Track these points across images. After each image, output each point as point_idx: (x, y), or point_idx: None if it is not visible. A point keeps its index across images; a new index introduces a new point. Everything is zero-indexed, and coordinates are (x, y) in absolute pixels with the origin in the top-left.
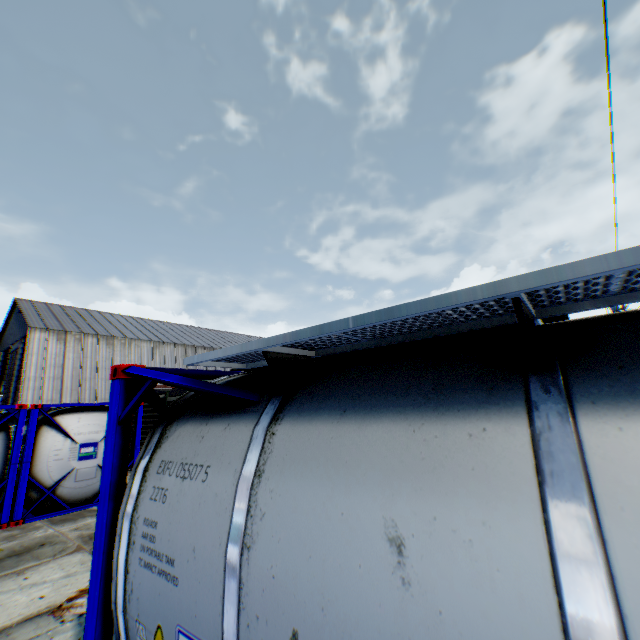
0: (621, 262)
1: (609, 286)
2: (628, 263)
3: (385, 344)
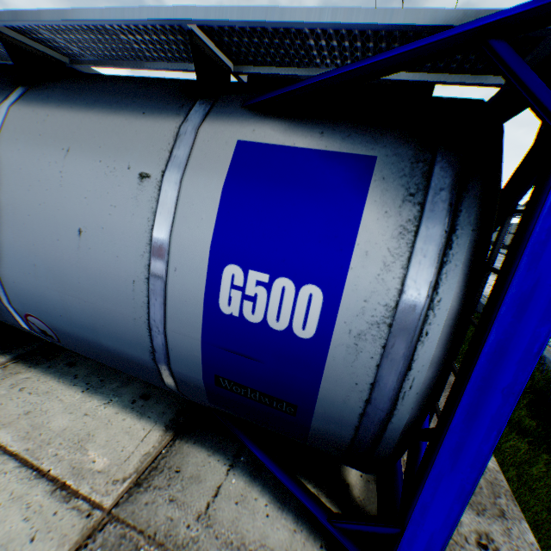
0: (10, 19)
1: (71, 48)
2: (12, 20)
3: (5, 62)
